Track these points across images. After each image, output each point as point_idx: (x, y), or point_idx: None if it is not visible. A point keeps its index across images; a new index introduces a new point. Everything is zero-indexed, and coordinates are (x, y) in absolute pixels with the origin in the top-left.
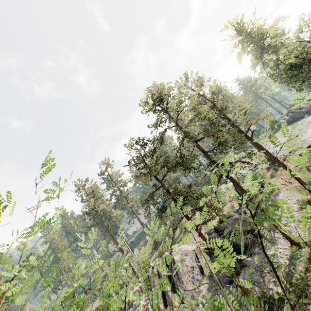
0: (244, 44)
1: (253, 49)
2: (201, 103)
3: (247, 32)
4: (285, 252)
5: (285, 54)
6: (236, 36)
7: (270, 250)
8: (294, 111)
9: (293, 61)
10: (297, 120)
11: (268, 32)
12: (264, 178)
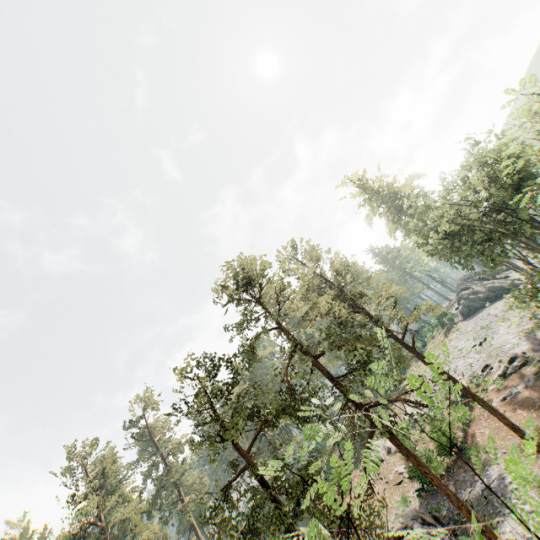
0: (373, 204)
1: (387, 210)
2: (319, 288)
3: (374, 190)
4: None
5: (433, 218)
6: (359, 194)
7: None
8: (468, 296)
9: (448, 228)
10: (476, 311)
11: (403, 190)
12: (453, 427)
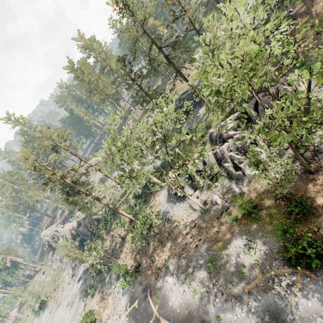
0: None
1: None
2: None
3: None
4: (204, 111)
5: None
6: None
7: (200, 110)
8: None
9: None
10: None
11: None
12: None
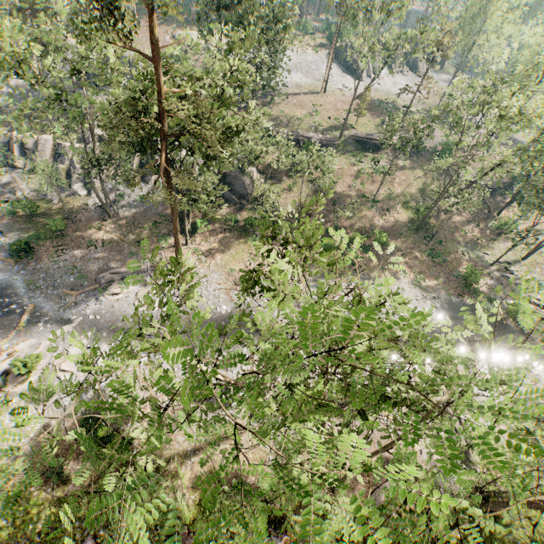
0: None
1: None
2: None
3: None
4: None
5: None
6: None
7: None
8: (348, 47)
9: None
10: (336, 59)
11: None
12: None
